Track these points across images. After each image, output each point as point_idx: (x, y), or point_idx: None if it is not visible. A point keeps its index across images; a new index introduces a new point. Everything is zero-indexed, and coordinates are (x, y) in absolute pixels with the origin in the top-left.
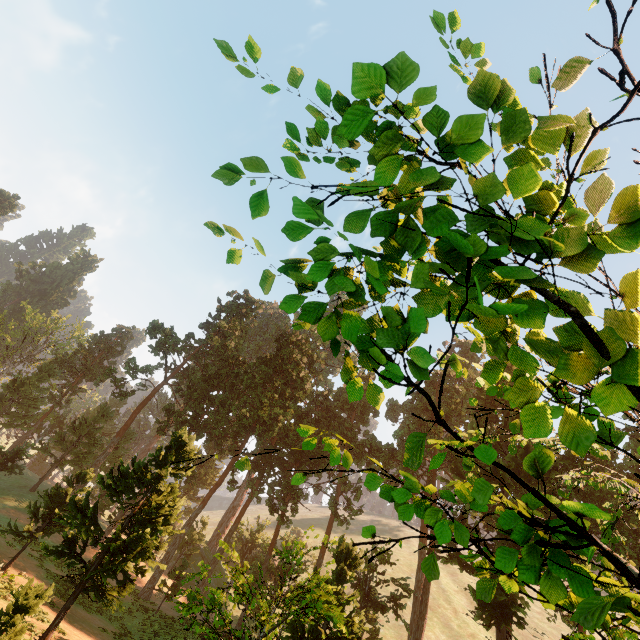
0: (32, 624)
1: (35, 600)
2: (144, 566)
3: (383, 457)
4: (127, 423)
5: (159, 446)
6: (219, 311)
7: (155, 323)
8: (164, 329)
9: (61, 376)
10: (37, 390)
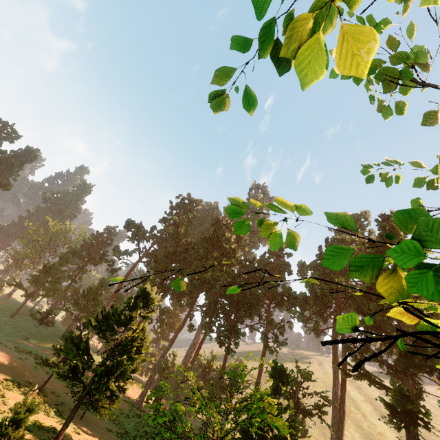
0: (56, 427)
1: (26, 414)
2: (124, 385)
3: (299, 302)
4: (117, 289)
5: (129, 296)
6: (171, 209)
7: (129, 220)
8: (135, 224)
9: (74, 262)
10: (60, 272)
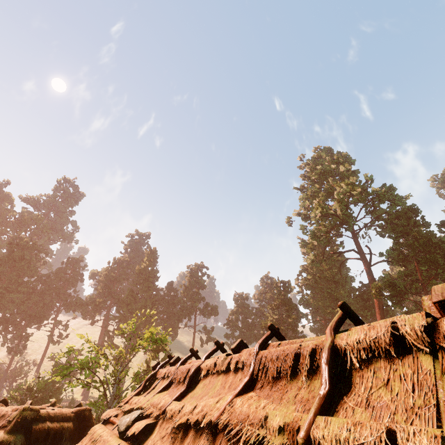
0: None
1: None
2: None
3: (83, 308)
4: None
5: None
6: None
7: None
8: None
9: None
10: None
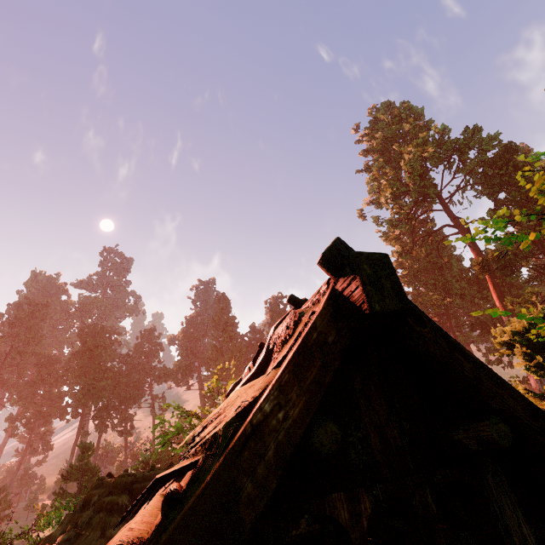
0: None
1: None
2: None
3: (173, 376)
4: None
5: (80, 454)
6: (11, 327)
7: None
8: None
9: None
10: None
